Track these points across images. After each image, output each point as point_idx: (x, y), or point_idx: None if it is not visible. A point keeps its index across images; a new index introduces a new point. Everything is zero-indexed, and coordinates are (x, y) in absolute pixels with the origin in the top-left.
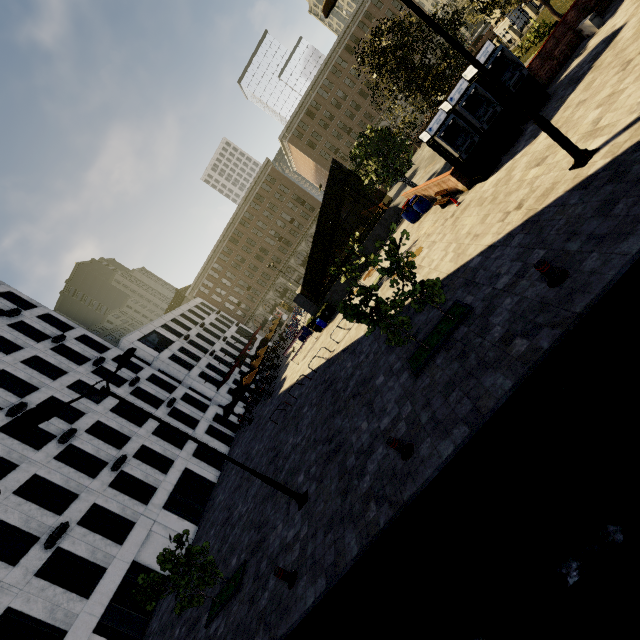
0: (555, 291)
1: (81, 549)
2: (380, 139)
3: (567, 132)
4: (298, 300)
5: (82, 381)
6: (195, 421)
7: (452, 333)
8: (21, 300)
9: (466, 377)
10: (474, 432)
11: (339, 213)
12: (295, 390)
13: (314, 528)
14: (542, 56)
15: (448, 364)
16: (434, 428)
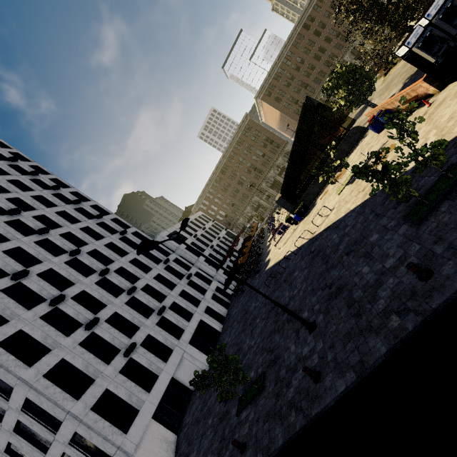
0: None
1: (143, 361)
2: (349, 72)
3: None
4: (279, 202)
5: (137, 259)
6: (204, 290)
7: (454, 186)
8: (102, 210)
9: None
10: None
11: (310, 137)
12: (281, 264)
13: (330, 342)
14: None
15: None
16: (455, 253)
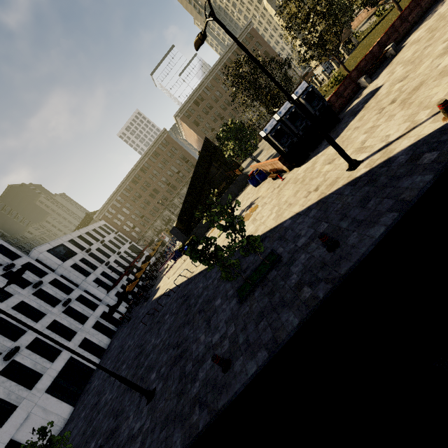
0: (331, 255)
1: None
2: (237, 129)
3: (347, 145)
4: (173, 231)
5: None
6: (85, 317)
7: (267, 274)
8: None
9: (271, 311)
10: (271, 357)
11: (207, 173)
12: (163, 299)
13: (154, 423)
14: (337, 94)
15: (262, 298)
16: (246, 349)
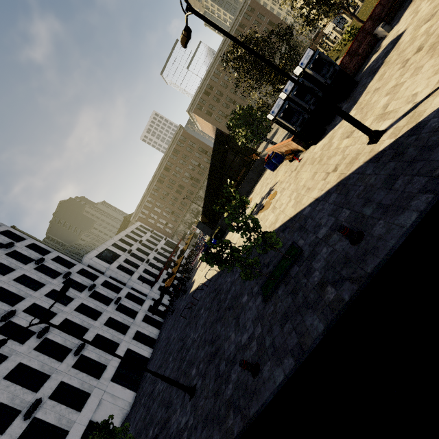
0: (354, 249)
1: (51, 417)
2: (246, 114)
3: (367, 113)
4: (199, 226)
5: (55, 290)
6: (135, 312)
7: (289, 270)
8: (15, 235)
9: (295, 312)
10: (297, 366)
11: (224, 164)
12: (198, 293)
13: (196, 421)
14: (350, 54)
15: (285, 297)
16: (273, 353)
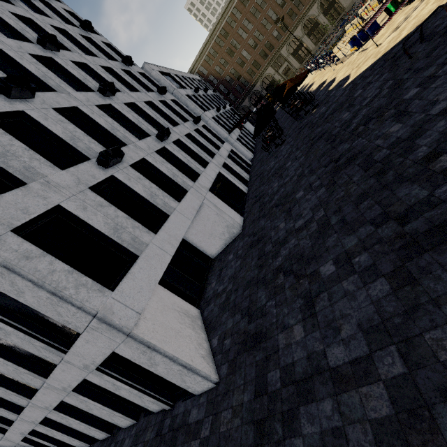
0: None
1: (138, 188)
2: None
3: None
4: None
5: (113, 71)
6: (216, 147)
7: None
8: None
9: None
10: None
11: None
12: (431, 21)
13: None
14: None
15: None
16: None
